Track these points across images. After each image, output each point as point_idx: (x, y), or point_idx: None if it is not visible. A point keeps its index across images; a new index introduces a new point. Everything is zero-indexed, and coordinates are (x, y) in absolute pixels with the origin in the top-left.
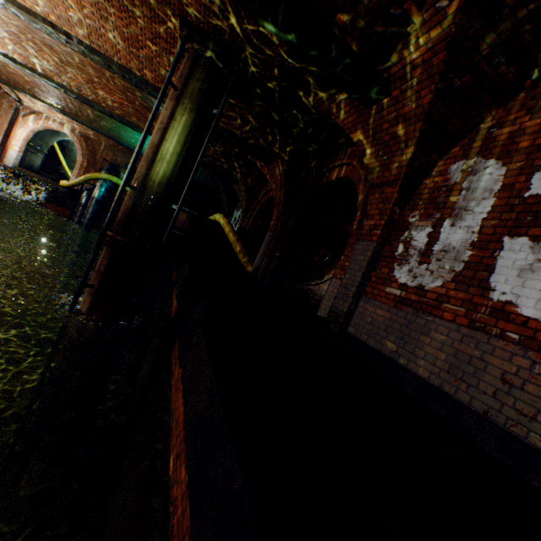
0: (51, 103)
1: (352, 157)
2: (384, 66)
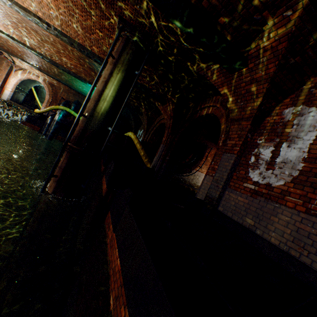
0: (32, 64)
1: (217, 102)
2: (245, 49)
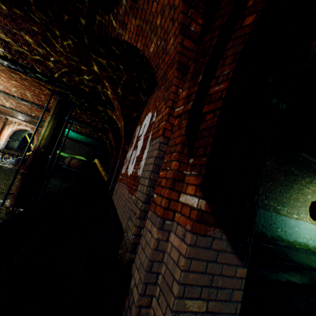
0: (19, 118)
1: None
2: (108, 99)
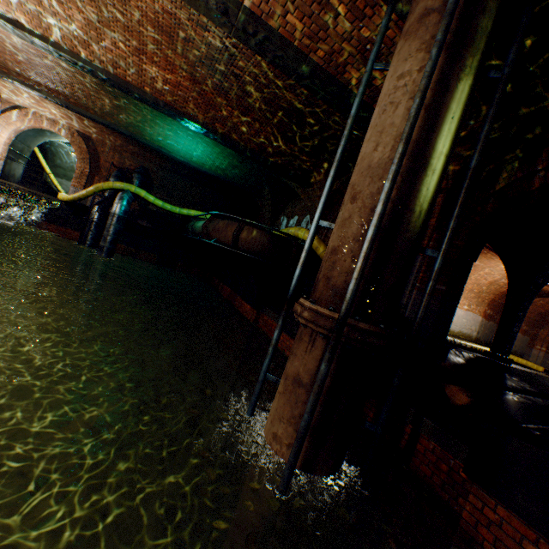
0: (48, 92)
1: None
2: None
